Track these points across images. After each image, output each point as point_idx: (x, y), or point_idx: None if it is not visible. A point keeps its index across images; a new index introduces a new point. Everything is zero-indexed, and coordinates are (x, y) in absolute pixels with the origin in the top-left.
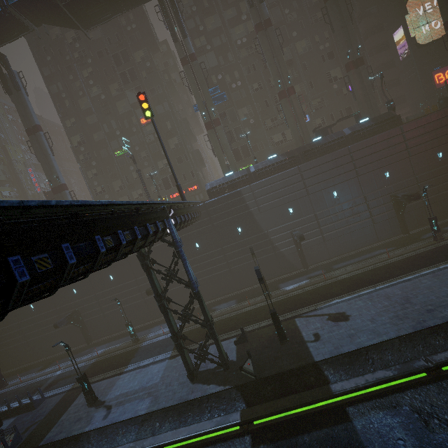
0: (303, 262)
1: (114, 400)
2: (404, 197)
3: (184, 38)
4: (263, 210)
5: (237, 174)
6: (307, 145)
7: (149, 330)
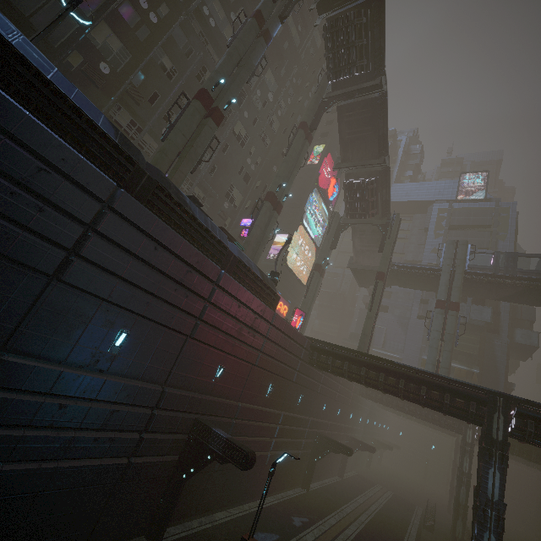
0: None
1: None
2: (225, 443)
3: None
4: None
5: None
6: (175, 187)
7: None
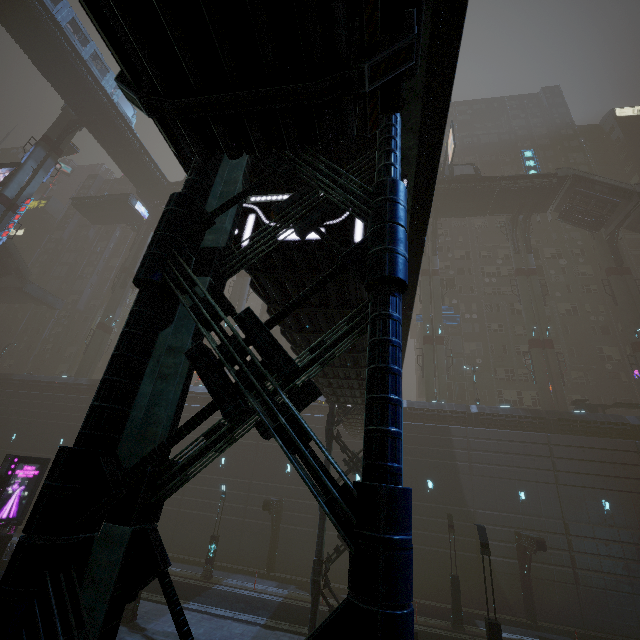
0: (528, 603)
1: (161, 635)
2: None
3: (433, 255)
4: (476, 472)
5: (451, 406)
6: (565, 412)
7: (228, 574)
